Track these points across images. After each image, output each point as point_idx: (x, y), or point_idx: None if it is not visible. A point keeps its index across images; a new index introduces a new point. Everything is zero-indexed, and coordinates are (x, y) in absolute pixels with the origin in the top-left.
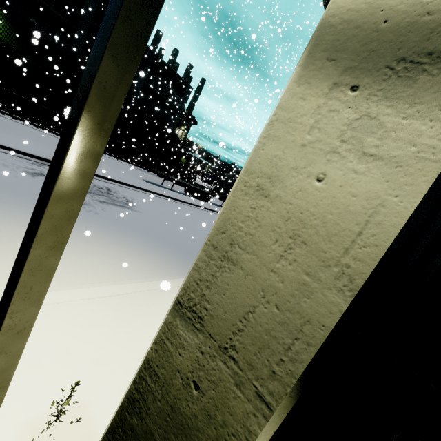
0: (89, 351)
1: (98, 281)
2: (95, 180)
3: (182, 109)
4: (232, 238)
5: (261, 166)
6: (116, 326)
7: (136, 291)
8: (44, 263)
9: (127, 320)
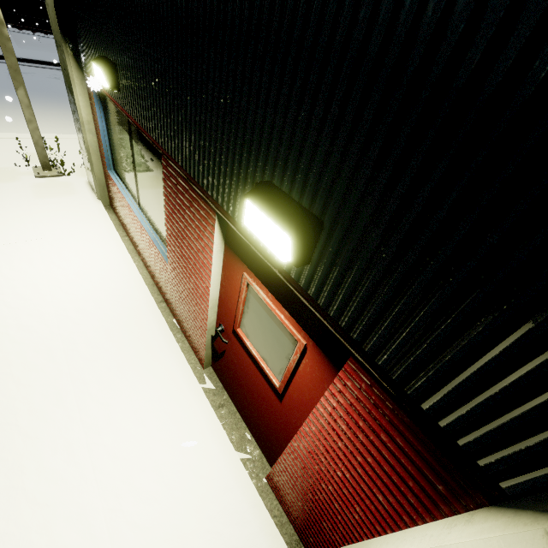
0: None
1: None
2: None
3: None
4: None
5: None
6: None
7: None
8: (3, 32)
9: None
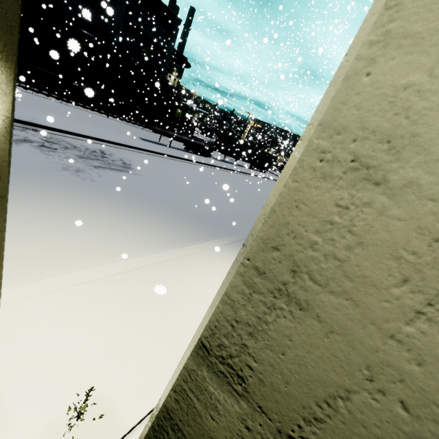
0: (103, 338)
1: (104, 257)
2: (86, 142)
3: (172, 49)
4: (295, 260)
5: (363, 114)
6: (128, 306)
7: (146, 265)
8: None
9: (140, 298)
